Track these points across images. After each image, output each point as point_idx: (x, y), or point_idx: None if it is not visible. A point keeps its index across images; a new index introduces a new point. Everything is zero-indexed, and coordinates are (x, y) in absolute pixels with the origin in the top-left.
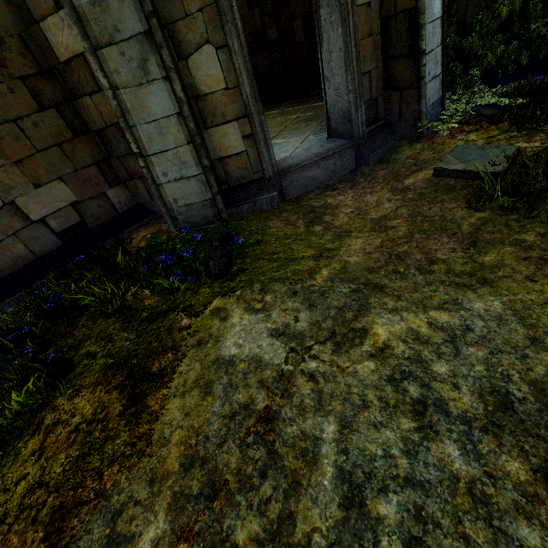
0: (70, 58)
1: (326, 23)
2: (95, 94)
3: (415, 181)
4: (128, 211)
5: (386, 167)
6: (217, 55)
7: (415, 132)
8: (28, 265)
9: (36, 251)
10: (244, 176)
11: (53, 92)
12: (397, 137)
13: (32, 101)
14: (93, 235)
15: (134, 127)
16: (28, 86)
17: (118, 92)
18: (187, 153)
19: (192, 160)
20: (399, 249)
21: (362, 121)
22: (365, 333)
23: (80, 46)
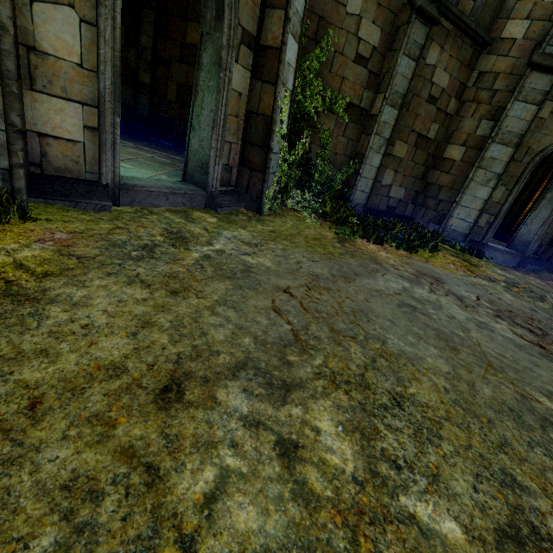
0: (448, 158)
1: (543, 206)
2: (444, 172)
3: (552, 283)
4: (408, 216)
5: (534, 274)
6: (504, 191)
7: (552, 269)
8: (374, 208)
9: (379, 206)
10: (472, 236)
11: (429, 162)
12: (541, 267)
13: (424, 161)
14: (395, 215)
15: (464, 193)
16: (427, 157)
17: (471, 181)
18: (475, 213)
19: (474, 216)
20: (551, 291)
21: (533, 249)
22: (550, 293)
23: (457, 158)
